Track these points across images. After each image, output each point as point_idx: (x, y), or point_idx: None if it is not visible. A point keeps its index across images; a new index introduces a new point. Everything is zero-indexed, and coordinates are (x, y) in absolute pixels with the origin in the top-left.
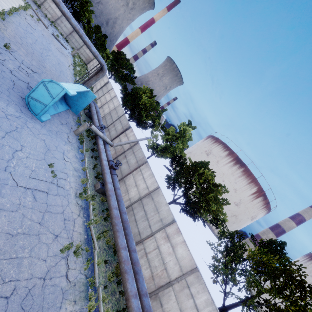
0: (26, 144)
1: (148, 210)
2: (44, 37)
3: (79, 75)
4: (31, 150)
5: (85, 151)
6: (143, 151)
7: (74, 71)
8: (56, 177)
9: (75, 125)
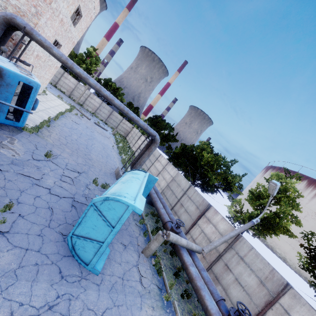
0: None
1: None
2: (87, 128)
3: (123, 151)
4: None
5: (169, 289)
6: (262, 256)
7: (118, 149)
8: None
9: (140, 231)
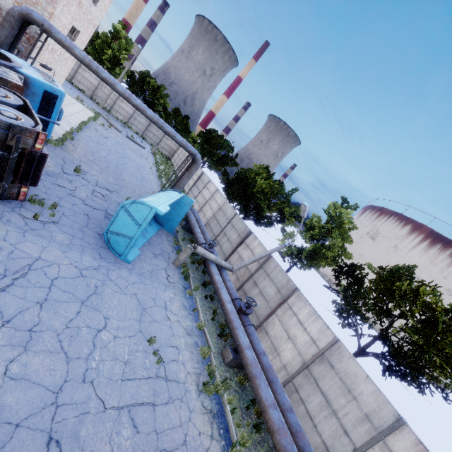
0: (111, 312)
1: (331, 393)
2: (118, 144)
3: (164, 175)
4: (119, 321)
5: (194, 291)
6: (284, 271)
7: (158, 172)
8: (162, 360)
9: (173, 250)
